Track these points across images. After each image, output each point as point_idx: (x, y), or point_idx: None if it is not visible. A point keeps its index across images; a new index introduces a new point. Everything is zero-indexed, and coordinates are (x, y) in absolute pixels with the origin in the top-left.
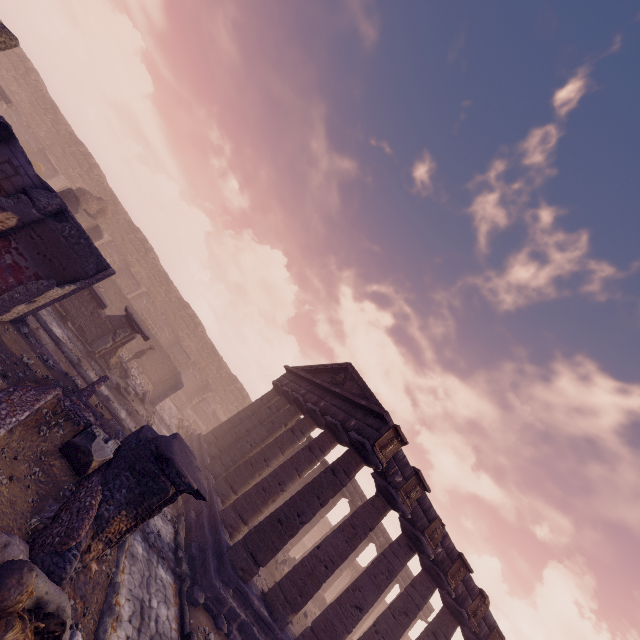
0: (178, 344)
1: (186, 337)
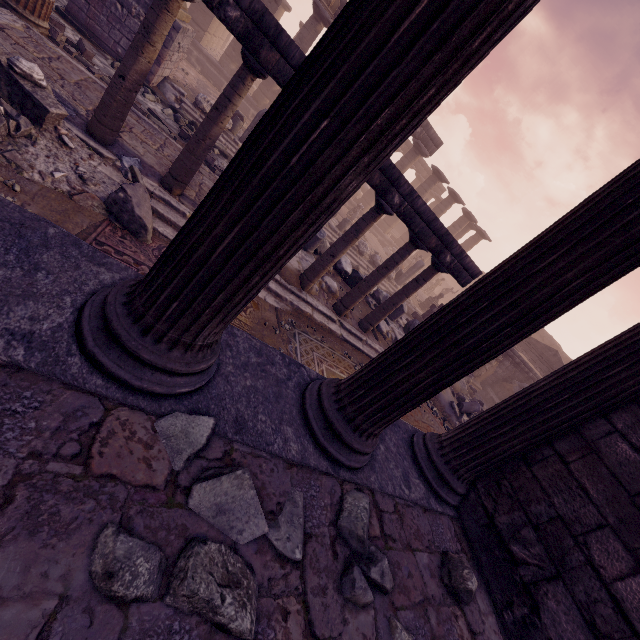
0: None
1: None
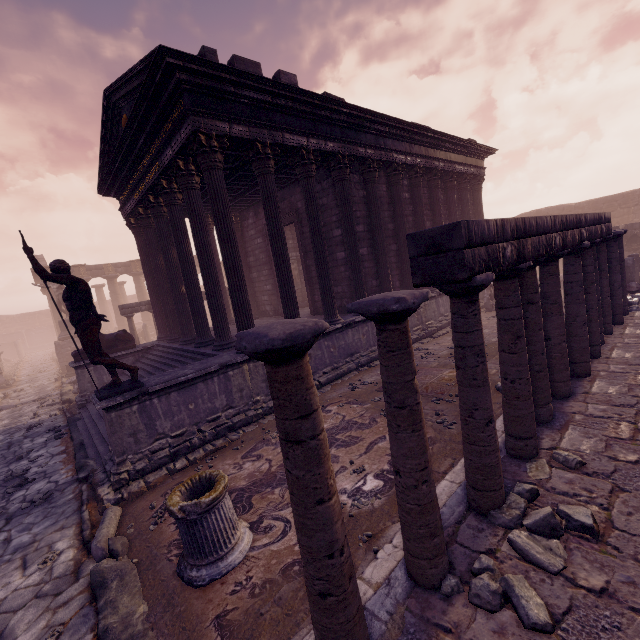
0: (4, 336)
1: (7, 329)
